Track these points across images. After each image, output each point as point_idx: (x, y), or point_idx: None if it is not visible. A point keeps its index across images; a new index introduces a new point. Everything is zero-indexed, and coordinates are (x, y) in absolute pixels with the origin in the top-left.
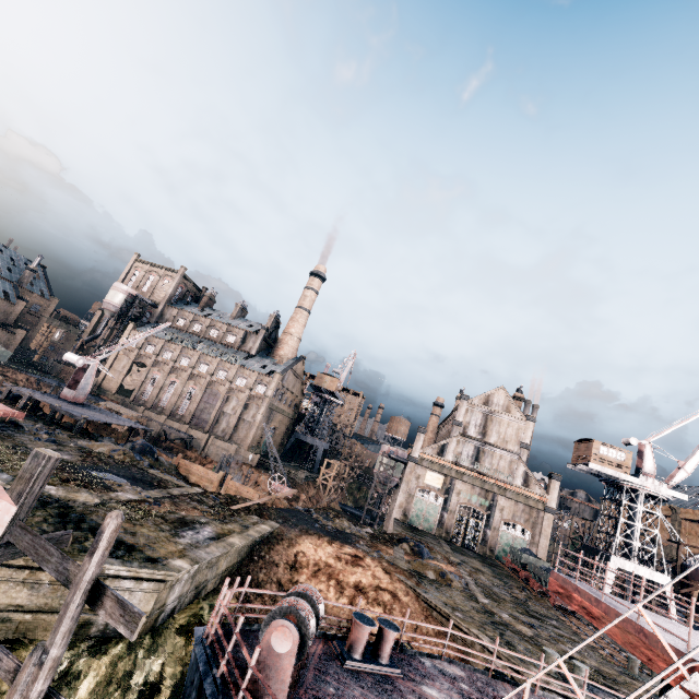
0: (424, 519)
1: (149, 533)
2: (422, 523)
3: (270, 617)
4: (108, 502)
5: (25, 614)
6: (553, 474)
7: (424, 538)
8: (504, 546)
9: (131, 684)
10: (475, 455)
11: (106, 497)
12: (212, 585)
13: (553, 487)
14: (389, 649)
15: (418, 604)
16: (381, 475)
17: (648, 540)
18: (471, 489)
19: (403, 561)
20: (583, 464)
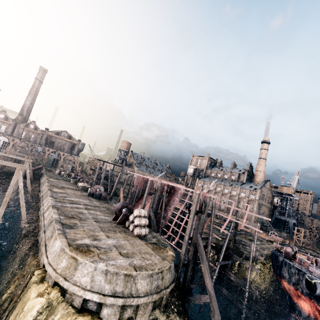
0: None
1: (245, 240)
2: None
3: (285, 246)
4: None
5: None
6: None
7: None
8: None
9: (255, 267)
10: None
11: None
12: (264, 257)
13: None
14: (319, 263)
15: None
16: None
17: None
18: None
19: None
20: None
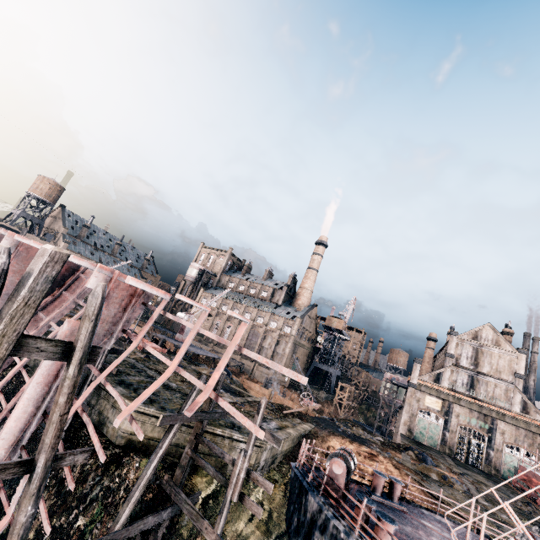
0: (427, 436)
1: None
2: (426, 440)
3: (330, 457)
4: None
5: (200, 454)
6: None
7: (428, 452)
8: (509, 467)
9: None
10: (470, 383)
11: None
12: (279, 459)
13: None
14: (398, 494)
15: (424, 494)
16: (386, 397)
17: None
18: (469, 413)
19: (409, 463)
20: None
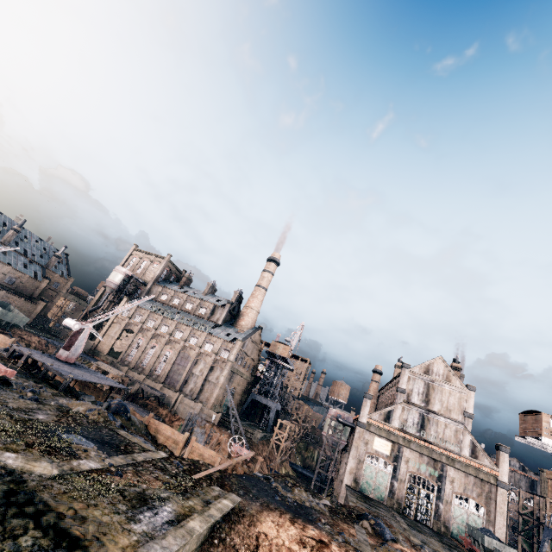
0: (374, 487)
1: (101, 517)
2: (372, 491)
3: None
4: (67, 474)
5: None
6: (500, 446)
7: (378, 511)
8: (458, 522)
9: None
10: (420, 423)
11: (66, 466)
12: None
13: (502, 460)
14: None
15: None
16: (330, 438)
17: None
18: (419, 458)
19: (369, 547)
20: (534, 437)
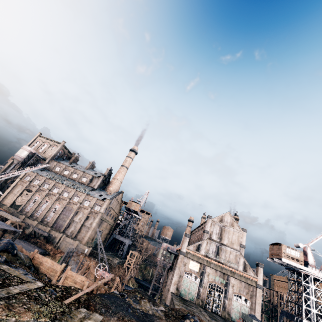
0: (188, 292)
1: None
2: (187, 295)
3: None
4: None
5: None
6: (259, 263)
7: (192, 309)
8: (235, 311)
9: None
10: (216, 251)
11: None
12: None
13: (259, 272)
14: None
15: None
16: (162, 262)
17: (320, 308)
18: (215, 272)
19: None
20: (277, 258)
